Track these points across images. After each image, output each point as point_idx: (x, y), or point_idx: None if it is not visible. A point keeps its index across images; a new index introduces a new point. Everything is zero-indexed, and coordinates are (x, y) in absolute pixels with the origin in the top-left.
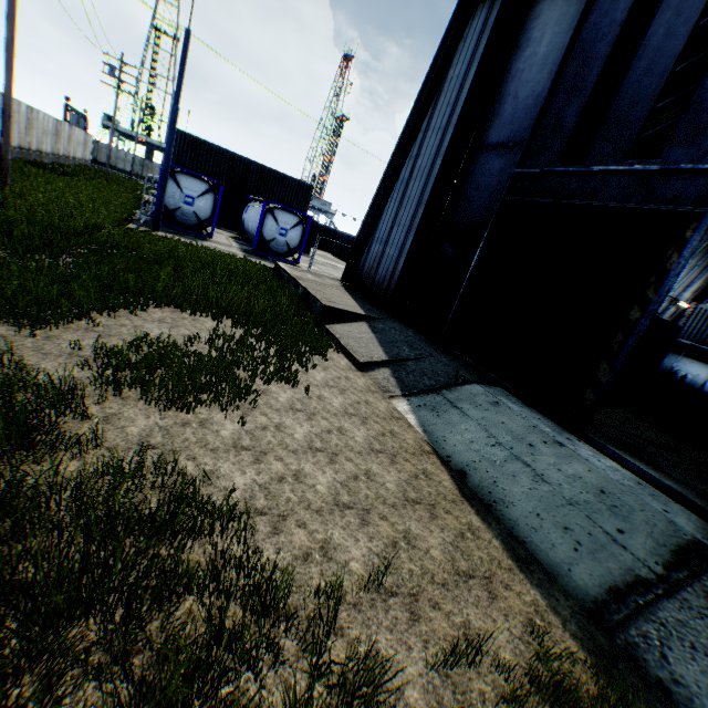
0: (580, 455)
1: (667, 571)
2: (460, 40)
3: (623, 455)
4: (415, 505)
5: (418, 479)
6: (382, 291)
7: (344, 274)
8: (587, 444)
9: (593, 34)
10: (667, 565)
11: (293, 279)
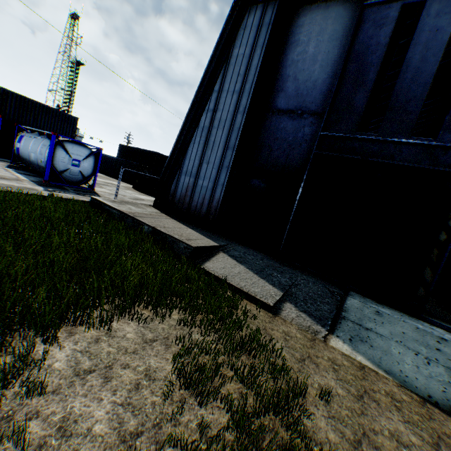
0: None
1: None
2: (239, 27)
3: (440, 322)
4: None
5: None
6: (202, 215)
7: (156, 201)
8: (434, 326)
9: (365, 48)
10: None
11: (130, 217)
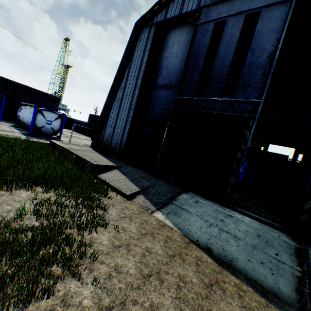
0: (239, 219)
1: (301, 267)
2: (137, 40)
3: (244, 211)
4: (212, 287)
5: (199, 265)
6: (116, 150)
7: (92, 143)
8: (235, 211)
9: (197, 48)
10: (299, 264)
11: (67, 150)
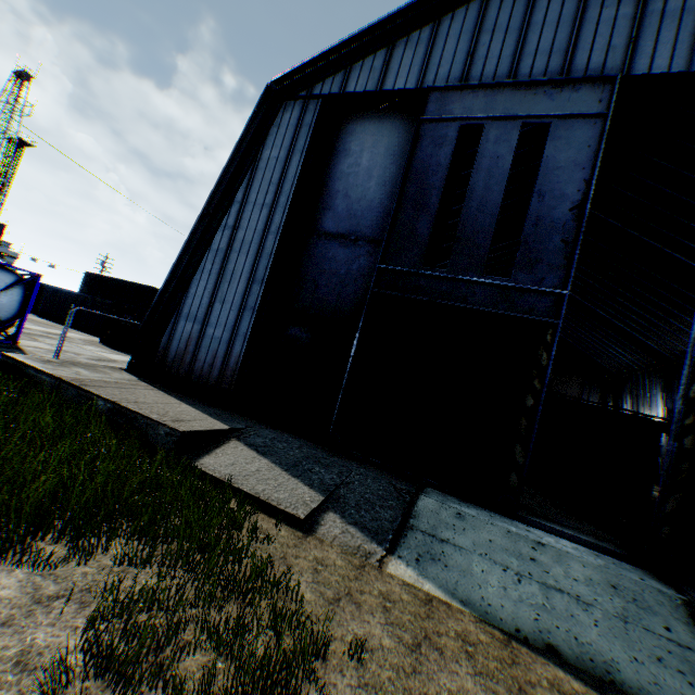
0: (559, 548)
1: None
2: (272, 124)
3: (543, 522)
4: None
5: None
6: (211, 382)
7: (133, 361)
8: (533, 526)
9: (425, 167)
10: None
11: (74, 386)
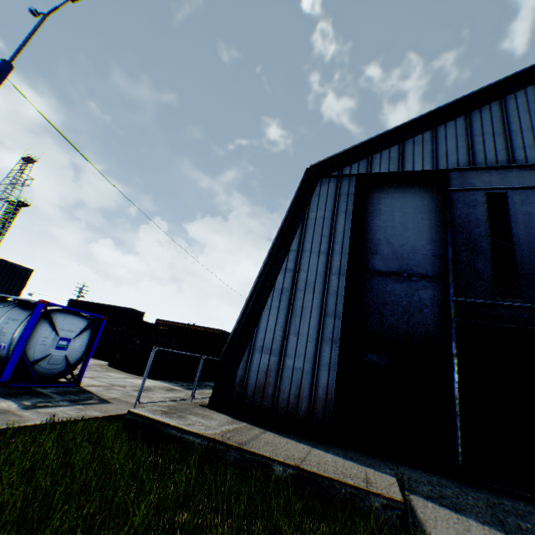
0: None
1: None
2: (313, 193)
3: None
4: None
5: None
6: (301, 414)
7: (213, 396)
8: None
9: (465, 222)
10: None
11: (234, 448)
